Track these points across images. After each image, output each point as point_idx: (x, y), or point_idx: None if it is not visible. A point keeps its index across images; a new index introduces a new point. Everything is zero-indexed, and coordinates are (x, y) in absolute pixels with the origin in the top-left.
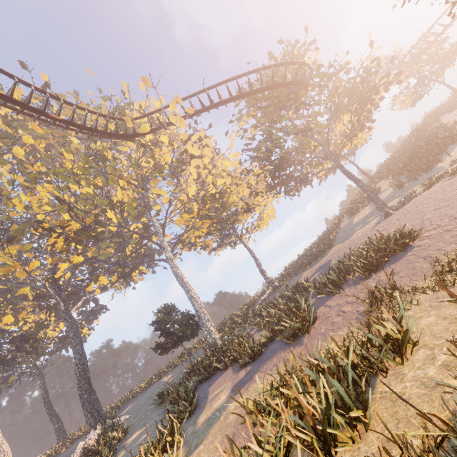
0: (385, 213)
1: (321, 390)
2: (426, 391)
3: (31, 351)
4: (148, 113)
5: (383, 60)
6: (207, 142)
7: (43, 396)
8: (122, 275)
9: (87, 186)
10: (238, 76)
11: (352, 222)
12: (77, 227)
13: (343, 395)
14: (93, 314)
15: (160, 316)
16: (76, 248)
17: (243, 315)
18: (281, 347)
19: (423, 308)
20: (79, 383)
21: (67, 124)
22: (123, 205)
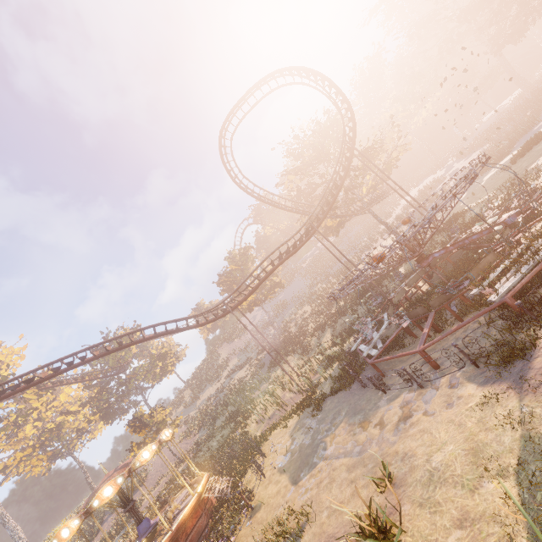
0: None
1: None
2: None
3: None
4: None
5: (169, 354)
6: (53, 397)
7: None
8: None
9: None
10: (82, 373)
11: None
12: None
13: None
14: None
15: None
16: None
17: None
18: None
19: None
20: None
21: None
22: None
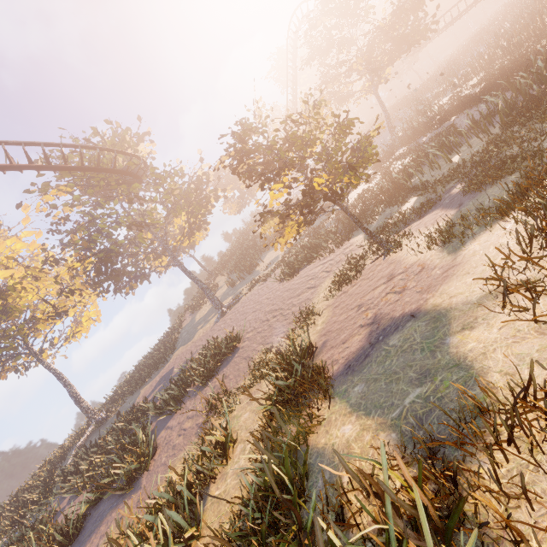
0: (222, 312)
1: (159, 528)
2: (238, 480)
3: None
4: None
5: (212, 176)
6: None
7: None
8: None
9: None
10: (46, 143)
11: (195, 320)
12: None
13: (179, 522)
14: None
15: None
16: None
17: (43, 484)
18: (112, 505)
19: (243, 406)
20: None
21: None
22: None
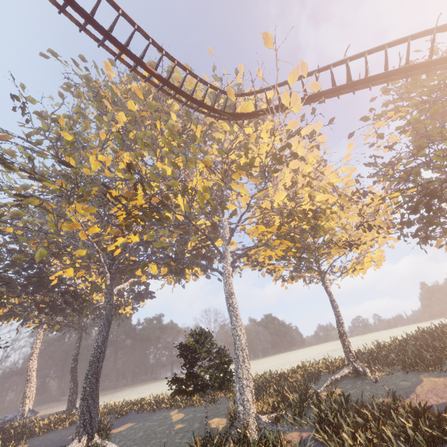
0: None
1: None
2: None
3: (77, 309)
4: (257, 90)
5: None
6: (320, 140)
7: (73, 356)
8: (175, 269)
9: (169, 164)
10: (414, 34)
11: None
12: (141, 203)
13: None
14: (139, 296)
15: (190, 342)
16: (131, 225)
17: (298, 391)
18: None
19: None
20: (88, 373)
21: (162, 82)
22: (195, 193)
